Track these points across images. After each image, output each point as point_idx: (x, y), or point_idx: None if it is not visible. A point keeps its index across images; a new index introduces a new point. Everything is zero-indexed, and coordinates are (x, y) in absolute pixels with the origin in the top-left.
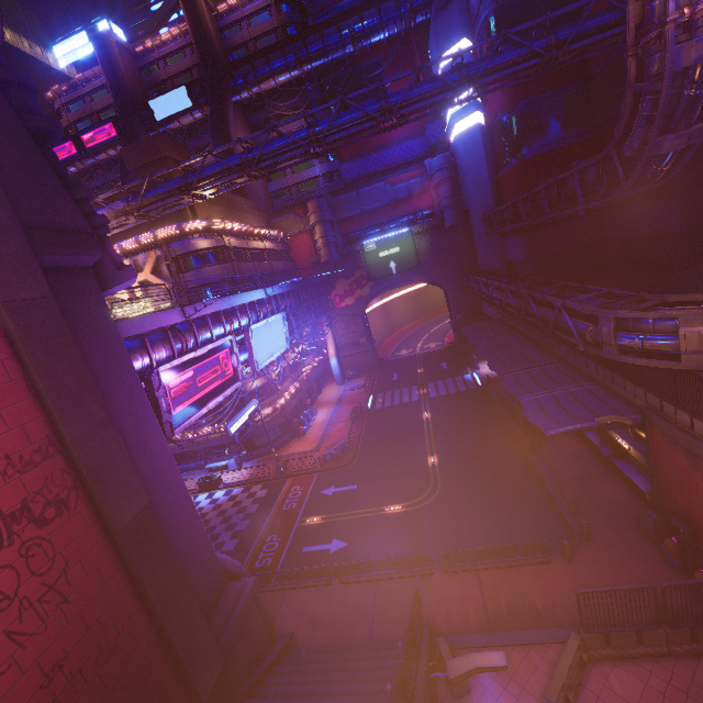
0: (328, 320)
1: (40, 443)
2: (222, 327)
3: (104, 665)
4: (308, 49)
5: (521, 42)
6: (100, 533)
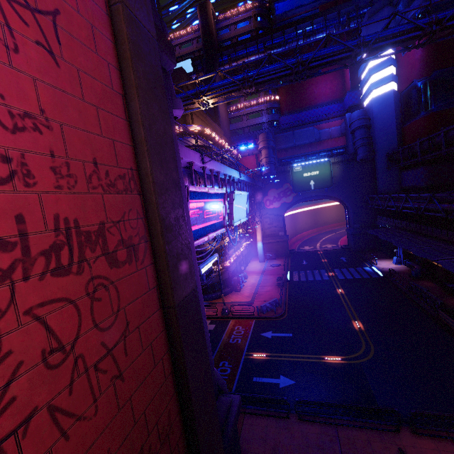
0: (260, 215)
1: (124, 170)
2: (217, 185)
3: None
4: (273, 41)
5: None
6: (157, 301)
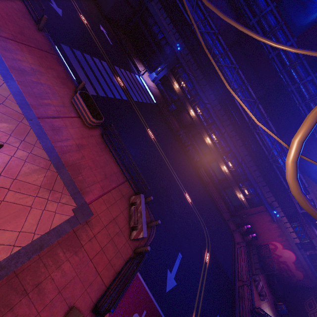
0: None
1: None
2: None
3: None
4: None
5: None
6: None
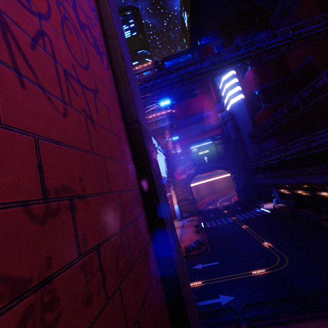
0: (173, 185)
1: None
2: None
3: (124, 277)
4: None
5: (281, 34)
6: (120, 115)
